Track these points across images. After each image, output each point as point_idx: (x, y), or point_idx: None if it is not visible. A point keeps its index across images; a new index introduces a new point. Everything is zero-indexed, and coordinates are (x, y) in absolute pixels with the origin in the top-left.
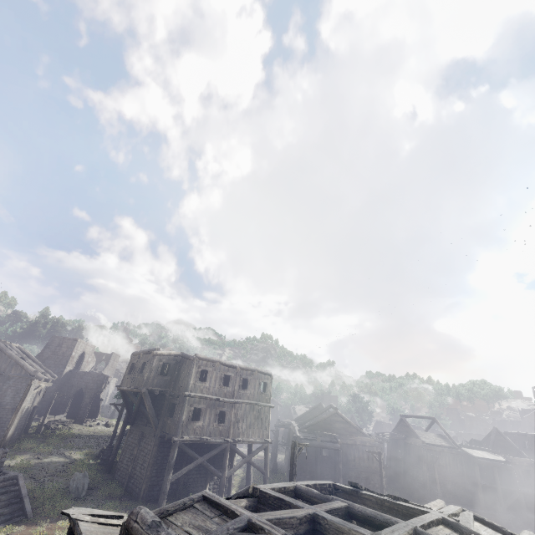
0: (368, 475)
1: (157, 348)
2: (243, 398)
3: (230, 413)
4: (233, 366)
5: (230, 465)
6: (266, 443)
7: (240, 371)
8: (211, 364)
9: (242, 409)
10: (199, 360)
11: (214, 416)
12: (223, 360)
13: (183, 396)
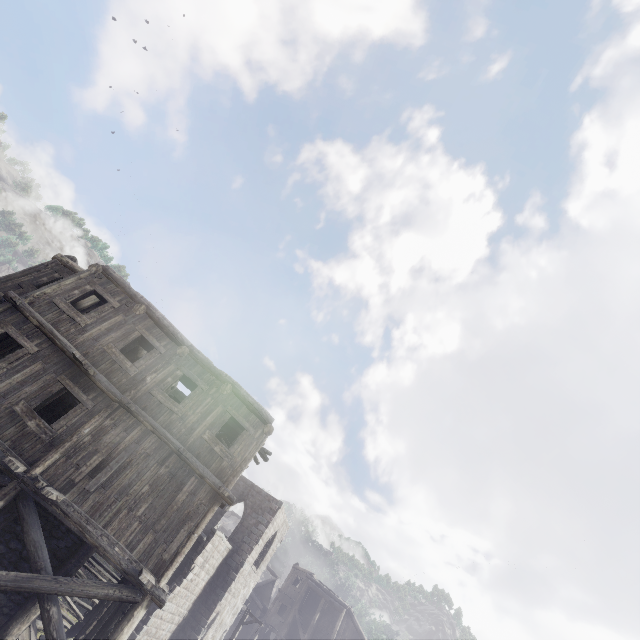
0: None
1: (74, 257)
2: (155, 414)
3: (89, 416)
4: (177, 339)
5: (27, 599)
6: (140, 587)
7: (186, 358)
8: (125, 298)
9: (132, 433)
10: (102, 275)
11: (39, 389)
12: (160, 313)
13: (3, 296)
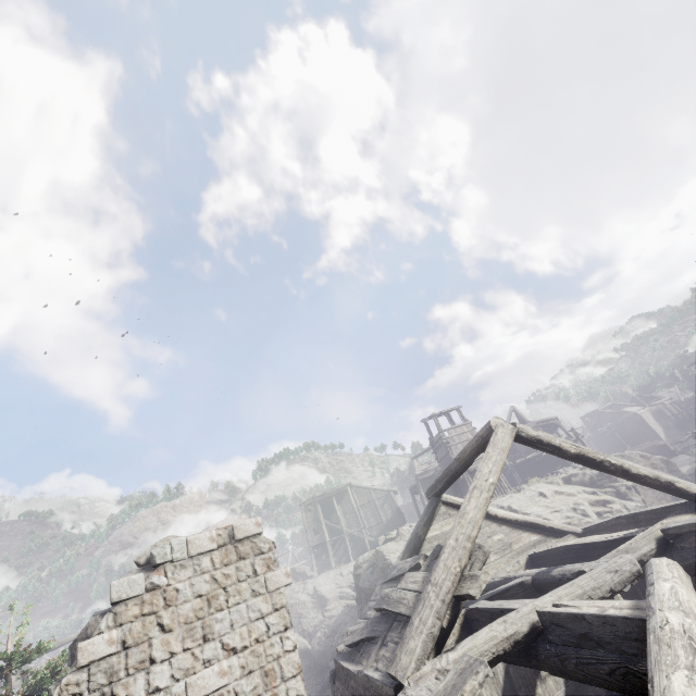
0: (642, 432)
1: None
2: None
3: None
4: None
5: None
6: None
7: None
8: None
9: None
10: None
11: None
12: None
13: None
